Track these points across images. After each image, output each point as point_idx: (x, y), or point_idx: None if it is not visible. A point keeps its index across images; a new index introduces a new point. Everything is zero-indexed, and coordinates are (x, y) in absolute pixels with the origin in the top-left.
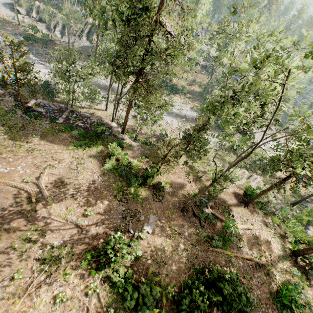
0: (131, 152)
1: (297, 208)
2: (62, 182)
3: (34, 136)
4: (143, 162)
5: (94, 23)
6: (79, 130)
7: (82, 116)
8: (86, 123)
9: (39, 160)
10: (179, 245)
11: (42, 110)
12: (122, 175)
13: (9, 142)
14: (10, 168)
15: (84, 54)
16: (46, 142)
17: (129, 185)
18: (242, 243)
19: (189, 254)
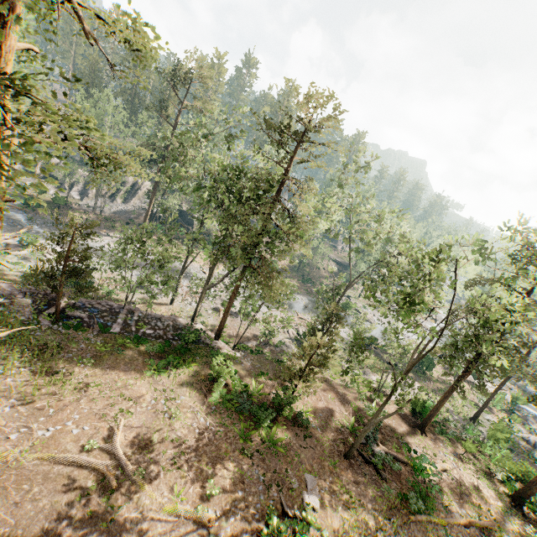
0: (240, 368)
1: (480, 425)
2: (151, 439)
3: (85, 360)
4: (261, 382)
5: (135, 182)
6: (150, 342)
7: (148, 317)
8: (158, 329)
9: (102, 403)
10: (367, 522)
11: (83, 315)
12: (243, 409)
13: (41, 377)
14: (54, 428)
15: (121, 221)
16: (104, 368)
17: (257, 425)
18: (446, 497)
19: (387, 536)
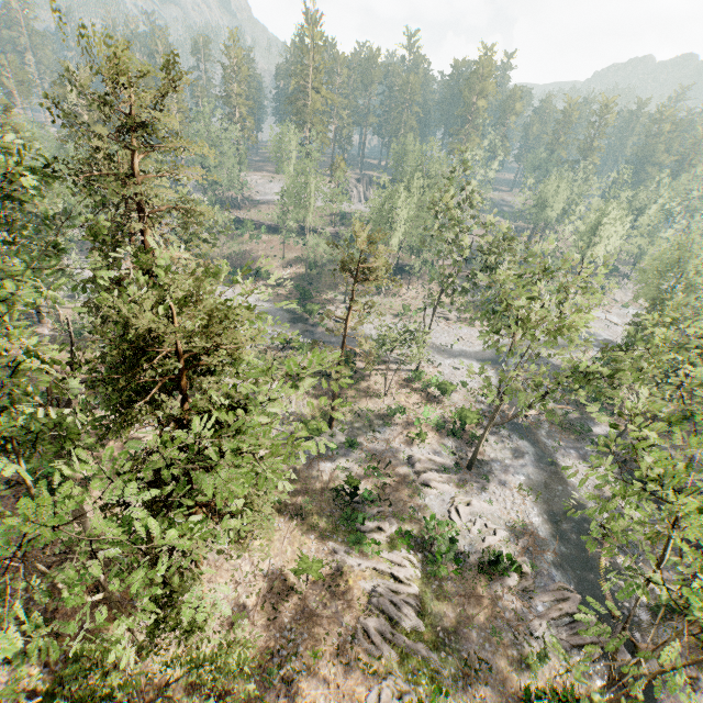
0: None
1: (342, 431)
2: None
3: None
4: None
5: None
6: None
7: None
8: None
9: None
10: None
11: None
12: None
13: None
14: None
15: None
16: None
17: None
18: None
19: None
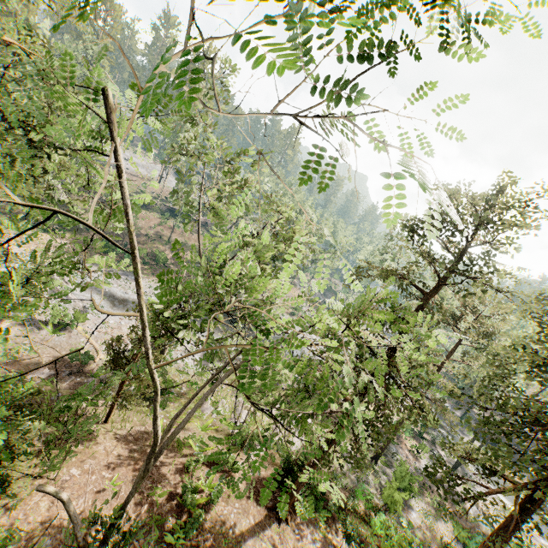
0: None
1: (384, 464)
2: None
3: None
4: None
5: None
6: None
7: None
8: None
9: None
10: None
11: None
12: None
13: None
14: None
15: None
16: None
17: None
18: None
19: None
